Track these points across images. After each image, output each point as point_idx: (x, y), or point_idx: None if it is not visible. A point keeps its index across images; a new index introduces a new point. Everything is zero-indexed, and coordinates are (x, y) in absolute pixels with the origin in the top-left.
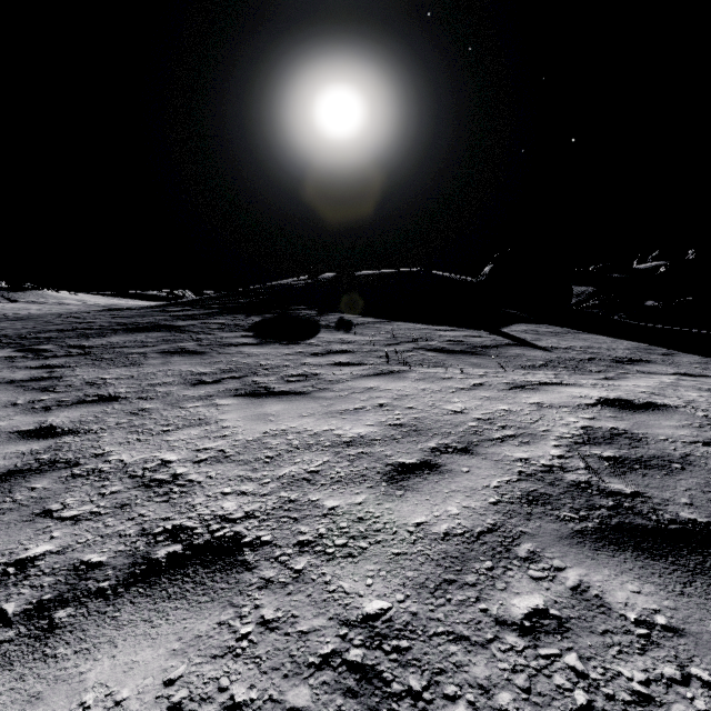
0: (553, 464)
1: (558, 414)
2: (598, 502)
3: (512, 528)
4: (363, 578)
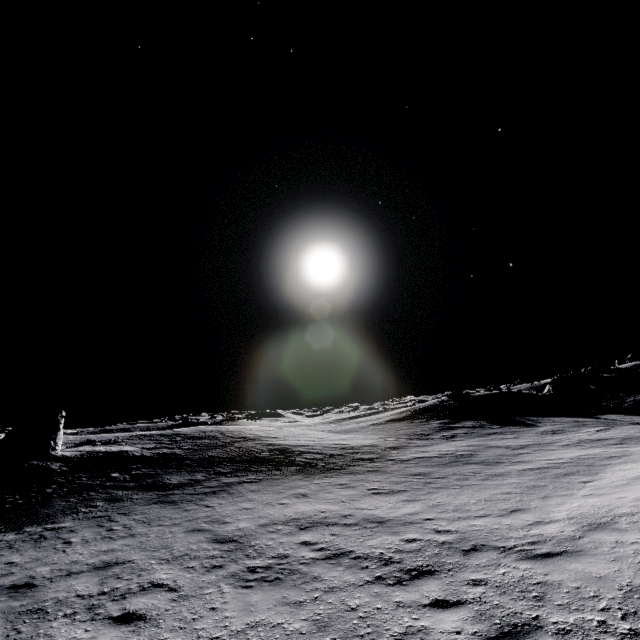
0: None
1: None
2: None
3: None
4: None
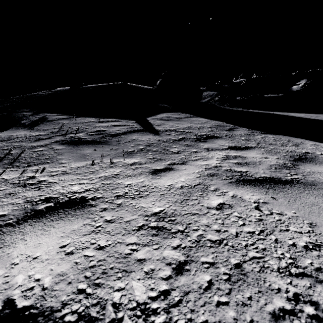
0: None
1: None
2: None
3: None
4: None
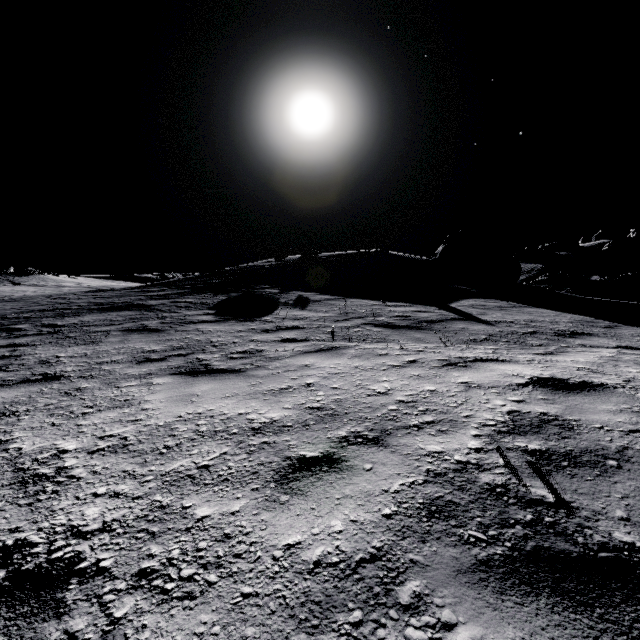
0: (469, 461)
1: (485, 396)
2: (513, 515)
3: (401, 554)
4: (189, 637)
